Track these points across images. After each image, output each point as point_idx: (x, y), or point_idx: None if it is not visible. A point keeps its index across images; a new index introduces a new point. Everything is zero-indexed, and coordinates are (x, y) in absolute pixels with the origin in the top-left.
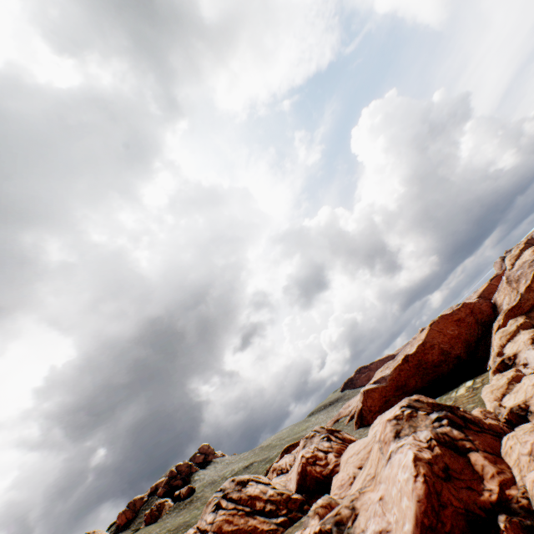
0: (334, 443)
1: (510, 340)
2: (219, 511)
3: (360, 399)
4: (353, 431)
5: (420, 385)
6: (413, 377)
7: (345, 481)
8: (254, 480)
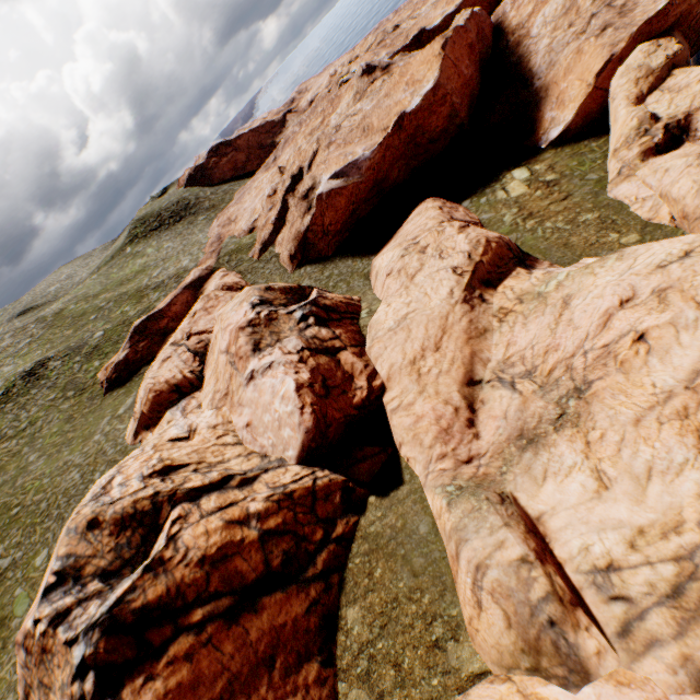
0: (332, 325)
1: (653, 89)
2: (123, 680)
3: (300, 212)
4: (290, 274)
5: (403, 178)
6: (398, 164)
7: (449, 422)
8: (180, 496)
